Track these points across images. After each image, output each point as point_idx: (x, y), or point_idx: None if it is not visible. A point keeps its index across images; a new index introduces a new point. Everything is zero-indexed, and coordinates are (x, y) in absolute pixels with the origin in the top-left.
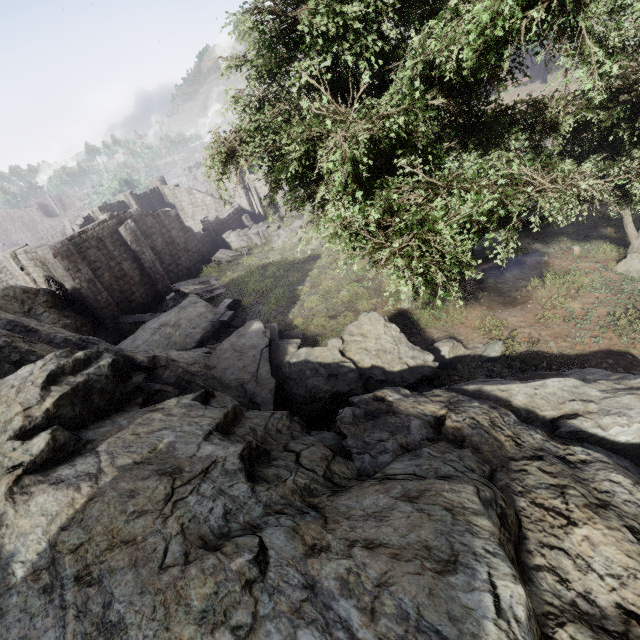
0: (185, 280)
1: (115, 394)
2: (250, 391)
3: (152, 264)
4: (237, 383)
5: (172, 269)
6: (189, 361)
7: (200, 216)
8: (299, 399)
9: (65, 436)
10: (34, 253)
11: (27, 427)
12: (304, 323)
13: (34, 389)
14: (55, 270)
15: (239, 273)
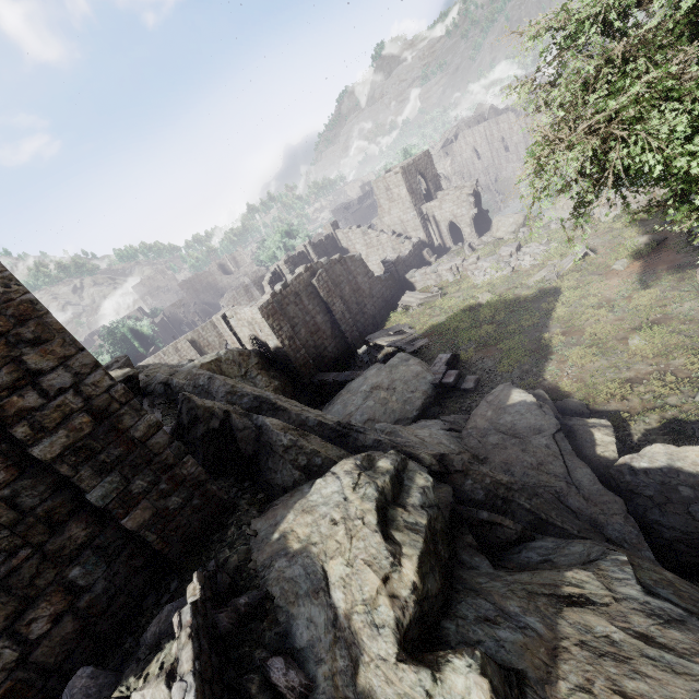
0: (371, 329)
1: (447, 533)
2: (581, 513)
3: (342, 315)
4: (548, 494)
5: (359, 318)
6: (452, 449)
7: (374, 257)
8: (669, 533)
9: (495, 674)
10: (242, 314)
11: (402, 622)
12: (580, 389)
13: (372, 536)
14: (261, 330)
15: (438, 318)
